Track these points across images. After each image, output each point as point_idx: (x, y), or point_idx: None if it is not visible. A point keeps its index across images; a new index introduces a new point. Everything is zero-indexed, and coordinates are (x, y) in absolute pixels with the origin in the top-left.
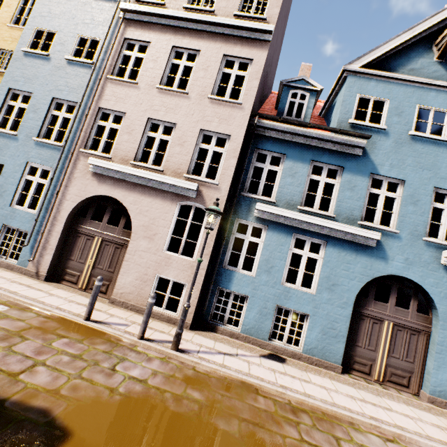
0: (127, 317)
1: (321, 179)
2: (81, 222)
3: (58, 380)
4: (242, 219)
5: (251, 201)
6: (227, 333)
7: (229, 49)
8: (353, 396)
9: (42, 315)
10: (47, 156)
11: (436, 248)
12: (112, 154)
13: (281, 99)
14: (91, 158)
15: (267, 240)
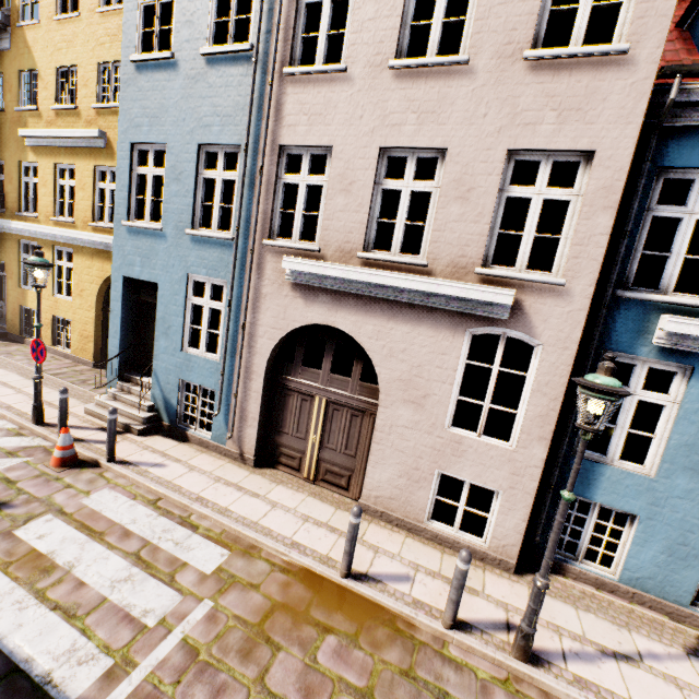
0: (399, 551)
1: None
2: (287, 371)
3: None
4: (617, 352)
5: (646, 309)
6: (588, 580)
7: None
8: None
9: (277, 564)
10: (213, 260)
11: None
12: (319, 242)
13: None
14: (285, 259)
15: (693, 400)
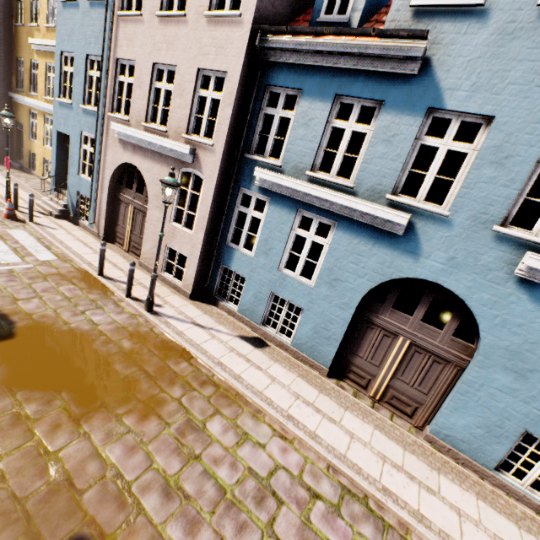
0: (140, 279)
1: (347, 127)
2: (120, 190)
3: (38, 309)
4: (246, 189)
5: (256, 165)
6: (226, 310)
7: None
8: (302, 396)
9: (76, 267)
10: (90, 123)
11: (514, 246)
12: (129, 116)
13: None
14: (112, 124)
15: (269, 216)
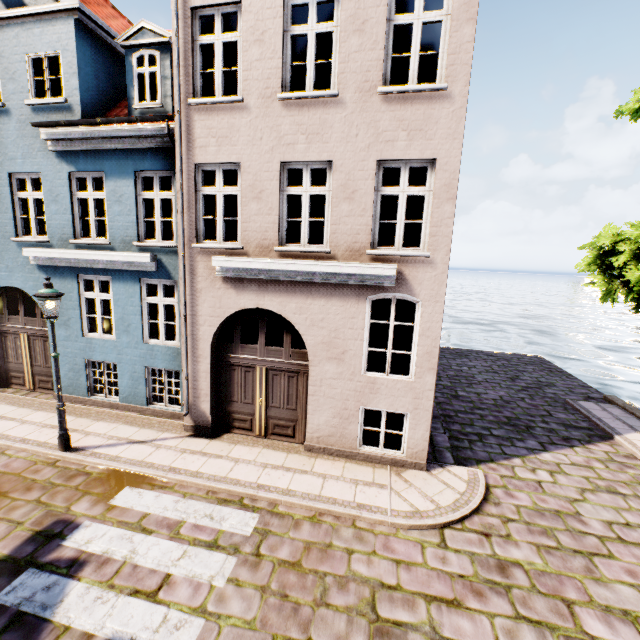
0: None
1: None
2: None
3: None
4: None
5: None
6: None
7: None
8: None
9: None
10: None
11: (27, 247)
12: None
13: None
14: None
15: None
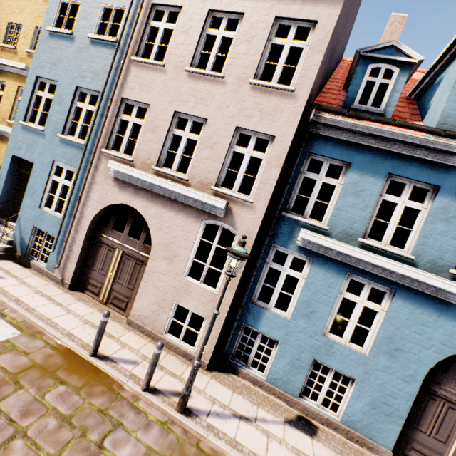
0: (139, 348)
1: (400, 202)
2: (103, 231)
3: None
4: (280, 246)
5: (295, 224)
6: (249, 378)
7: (284, 7)
8: None
9: (51, 344)
10: (71, 155)
11: None
12: (133, 156)
13: (354, 78)
14: (111, 162)
15: (311, 277)
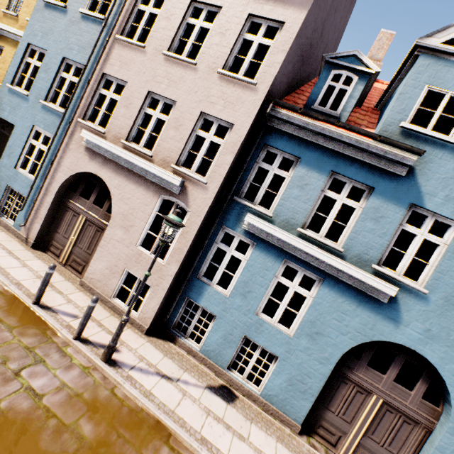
0: (85, 306)
1: (339, 199)
2: (71, 196)
3: None
4: (229, 228)
5: (244, 209)
6: (185, 348)
7: (257, 6)
8: None
9: None
10: (50, 121)
11: None
12: (106, 129)
13: (318, 81)
14: (84, 131)
15: (252, 260)
